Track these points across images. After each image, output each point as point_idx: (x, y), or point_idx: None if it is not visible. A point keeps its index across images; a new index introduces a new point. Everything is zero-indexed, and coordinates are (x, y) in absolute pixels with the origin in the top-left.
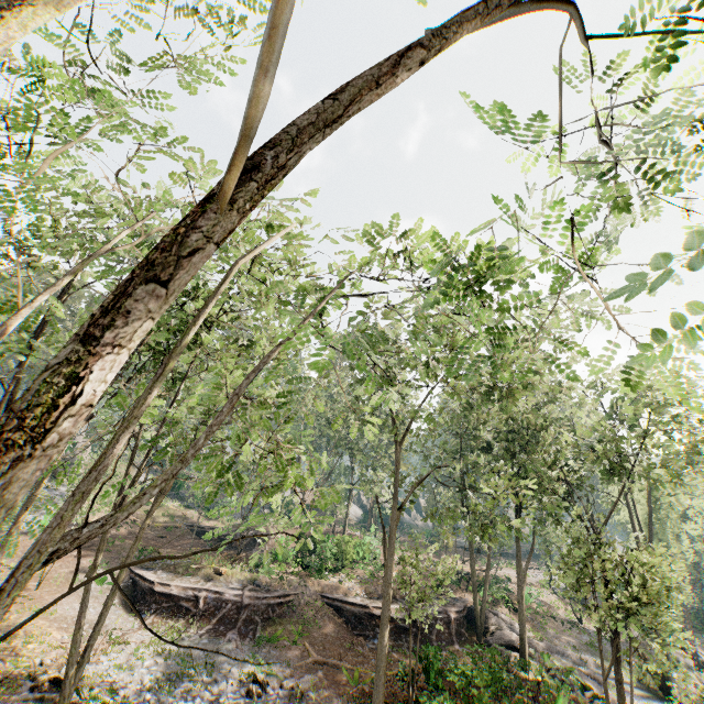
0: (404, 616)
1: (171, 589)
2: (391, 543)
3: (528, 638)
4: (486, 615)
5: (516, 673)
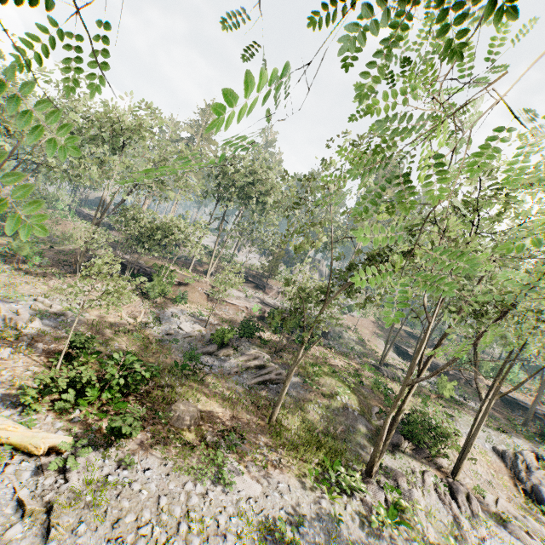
0: (538, 412)
1: None
2: None
3: None
4: None
5: None
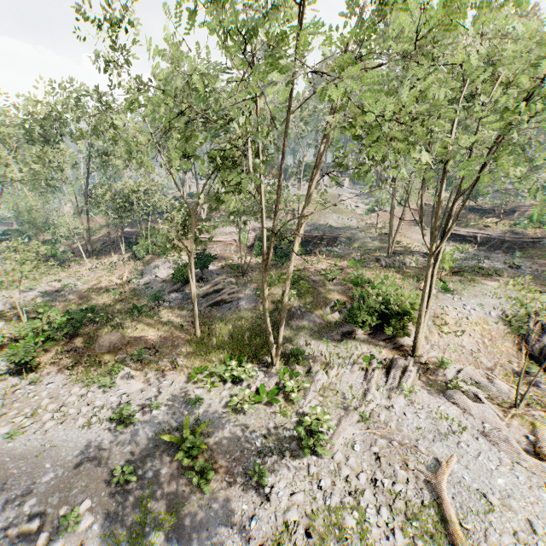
0: None
1: (459, 232)
2: None
3: None
4: None
5: None
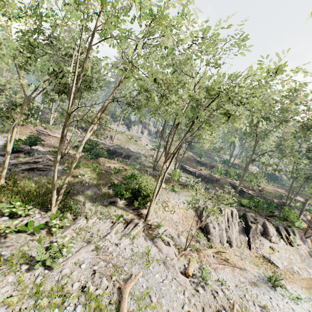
0: (255, 195)
1: (189, 169)
2: (246, 168)
3: (308, 219)
4: (292, 207)
5: (291, 220)
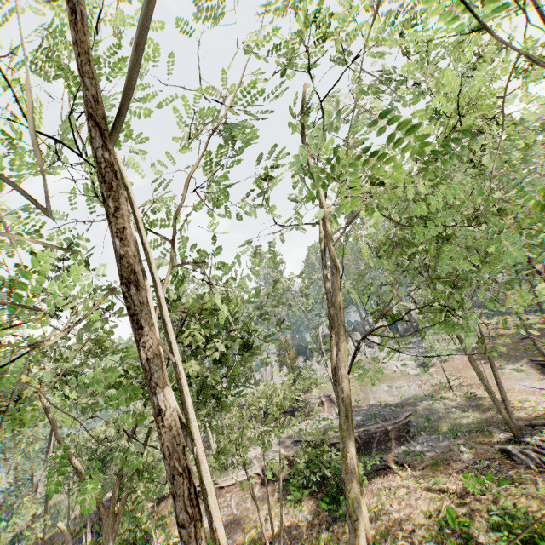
0: None
1: None
2: None
3: None
4: None
5: None
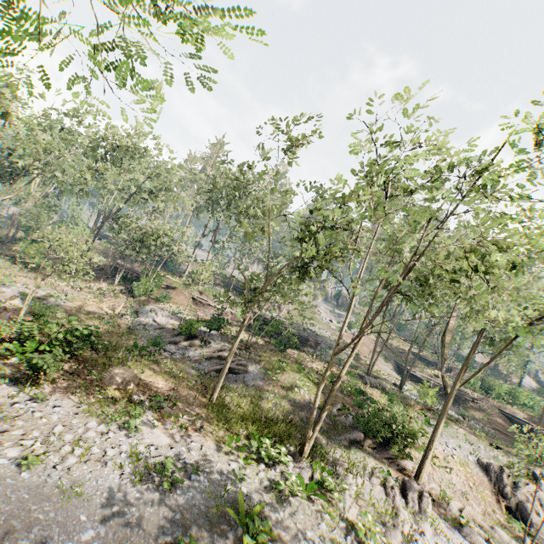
0: None
1: (416, 374)
2: None
3: None
4: None
5: None
